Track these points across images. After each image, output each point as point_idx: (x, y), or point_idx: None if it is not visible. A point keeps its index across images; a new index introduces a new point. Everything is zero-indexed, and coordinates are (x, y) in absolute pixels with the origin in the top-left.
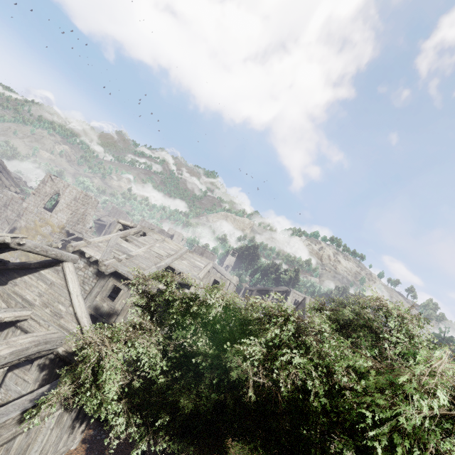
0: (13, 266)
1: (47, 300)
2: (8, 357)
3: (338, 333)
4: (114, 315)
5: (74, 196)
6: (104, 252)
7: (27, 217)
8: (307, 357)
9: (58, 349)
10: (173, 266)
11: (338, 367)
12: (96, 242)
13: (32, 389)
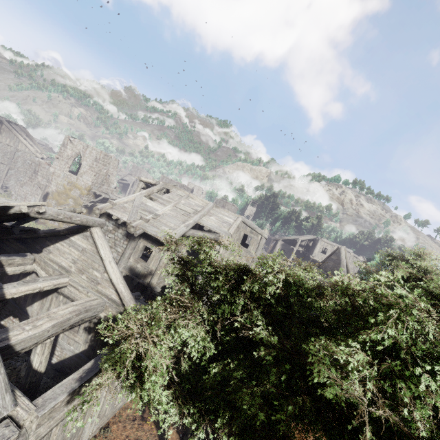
0: (43, 234)
1: (82, 266)
2: (51, 330)
3: None
4: (149, 275)
5: (94, 157)
6: (130, 213)
7: (56, 181)
8: None
9: (100, 314)
10: (201, 224)
11: None
12: (121, 202)
13: (83, 349)
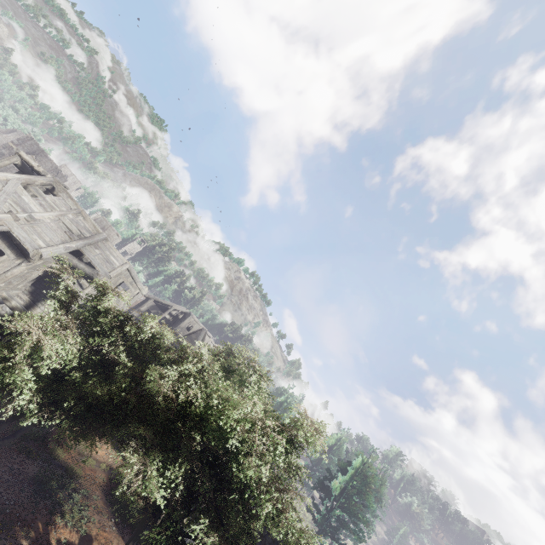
0: None
1: None
2: None
3: (223, 375)
4: None
5: None
6: None
7: None
8: (201, 386)
9: None
10: (83, 252)
11: (216, 395)
12: None
13: None
